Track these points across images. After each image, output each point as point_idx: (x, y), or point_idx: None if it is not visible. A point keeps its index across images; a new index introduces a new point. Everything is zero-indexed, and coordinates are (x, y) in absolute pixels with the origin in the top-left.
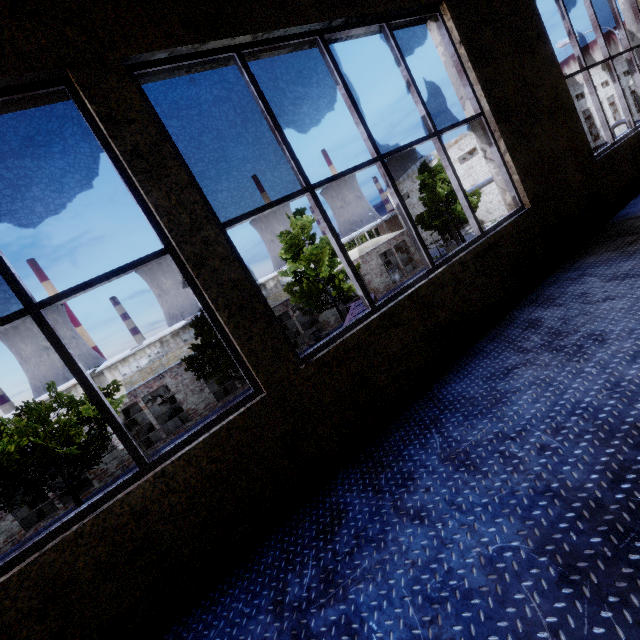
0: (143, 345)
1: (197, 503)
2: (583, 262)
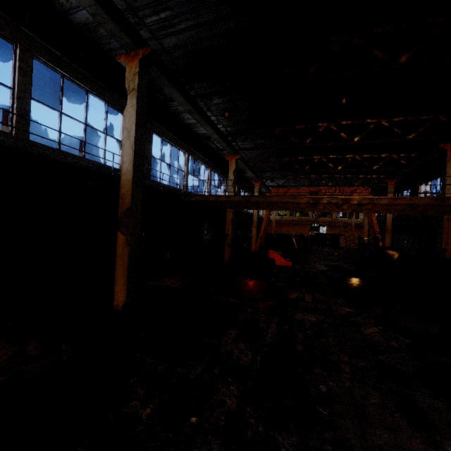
0: None
1: None
2: None
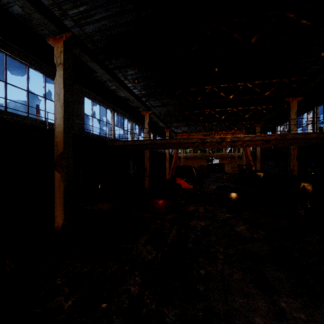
0: None
1: None
2: None
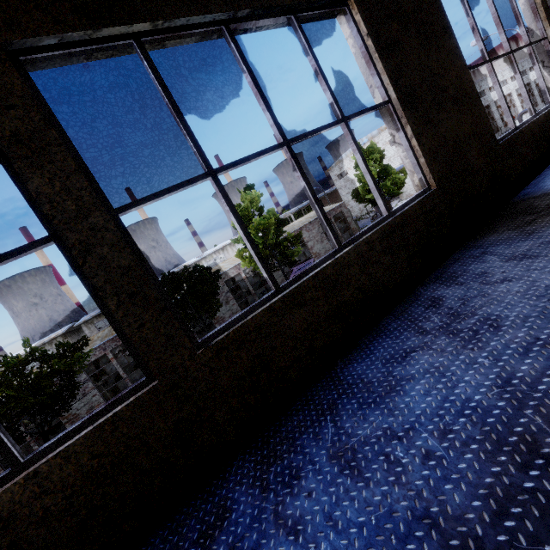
0: None
1: (75, 502)
2: (486, 240)
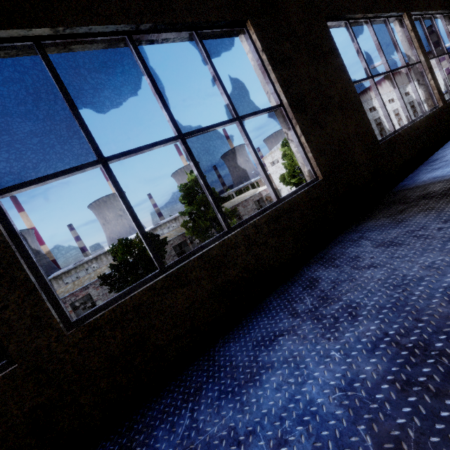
0: (83, 261)
1: None
2: (365, 225)
